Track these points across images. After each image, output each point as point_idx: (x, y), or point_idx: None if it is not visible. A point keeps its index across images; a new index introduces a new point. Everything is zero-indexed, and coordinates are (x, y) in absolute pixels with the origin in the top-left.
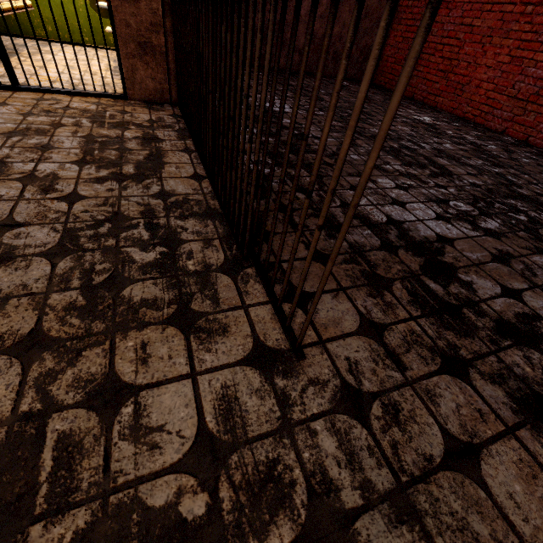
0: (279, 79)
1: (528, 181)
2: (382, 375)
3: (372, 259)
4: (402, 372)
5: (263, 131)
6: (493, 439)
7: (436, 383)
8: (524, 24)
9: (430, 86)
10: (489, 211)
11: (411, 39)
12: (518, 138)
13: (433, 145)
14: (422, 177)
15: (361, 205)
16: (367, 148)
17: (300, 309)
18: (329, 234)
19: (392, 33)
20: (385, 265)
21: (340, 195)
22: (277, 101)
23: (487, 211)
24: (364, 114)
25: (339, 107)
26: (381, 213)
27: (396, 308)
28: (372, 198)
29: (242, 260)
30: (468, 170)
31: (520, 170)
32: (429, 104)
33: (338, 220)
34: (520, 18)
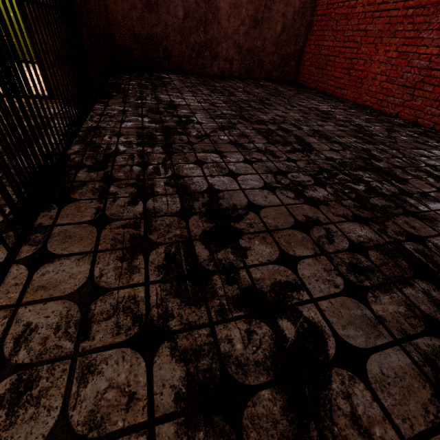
0: (207, 82)
1: (392, 155)
2: (50, 345)
3: (156, 224)
4: (78, 342)
5: (153, 119)
6: (117, 434)
7: (107, 358)
8: (407, 24)
9: (337, 82)
10: (327, 181)
11: (321, 46)
12: (409, 120)
13: (314, 127)
14: (277, 153)
15: (190, 176)
16: (243, 130)
17: (29, 270)
18: (132, 201)
19: (307, 42)
20: (164, 230)
21: (177, 168)
22: (190, 97)
23: (324, 181)
24: (264, 104)
25: (245, 100)
26: (205, 183)
27: (137, 272)
28: (207, 171)
29: (15, 224)
30: (333, 147)
31: (391, 146)
32: (337, 96)
33: (154, 189)
34: (403, 20)
